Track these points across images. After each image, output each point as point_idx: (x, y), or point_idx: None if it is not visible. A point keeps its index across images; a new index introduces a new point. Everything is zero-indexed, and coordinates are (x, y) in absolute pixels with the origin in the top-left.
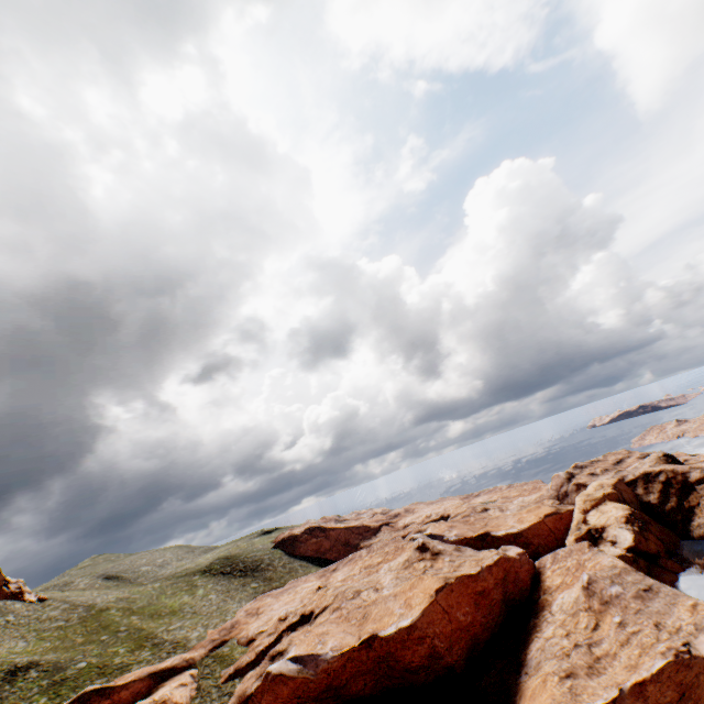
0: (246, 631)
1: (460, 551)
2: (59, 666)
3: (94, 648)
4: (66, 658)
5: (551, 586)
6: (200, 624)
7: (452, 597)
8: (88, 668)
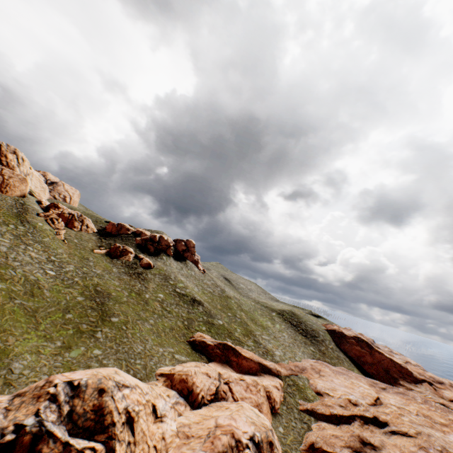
0: (314, 382)
1: None
2: (211, 314)
3: (225, 316)
4: (213, 311)
5: None
6: (280, 348)
7: None
8: (223, 326)
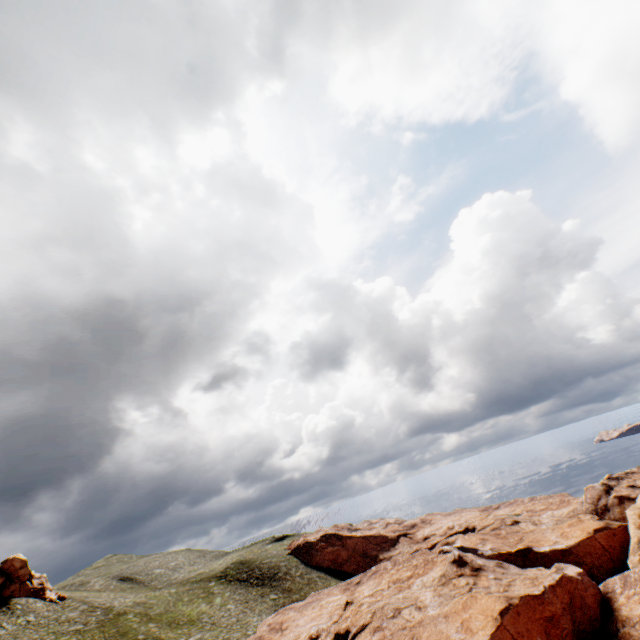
0: None
1: (503, 568)
2: None
3: None
4: None
5: (631, 617)
6: (221, 637)
7: (520, 623)
8: None
